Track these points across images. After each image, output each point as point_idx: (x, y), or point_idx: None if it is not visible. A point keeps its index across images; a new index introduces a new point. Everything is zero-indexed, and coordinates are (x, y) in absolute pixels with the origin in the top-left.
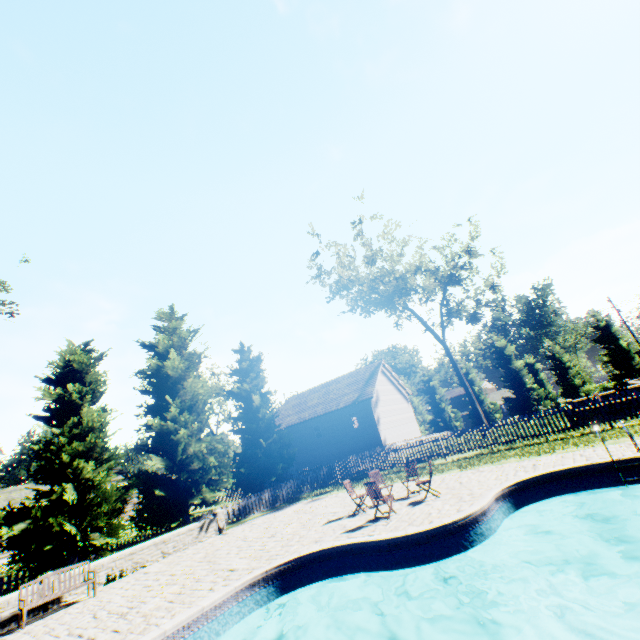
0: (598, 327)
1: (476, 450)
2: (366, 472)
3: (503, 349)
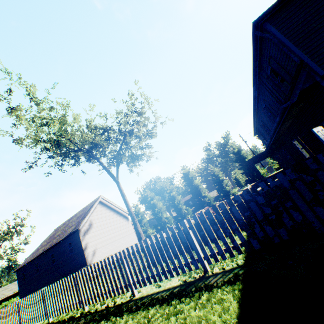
0: (234, 153)
1: (39, 321)
2: None
3: (188, 174)
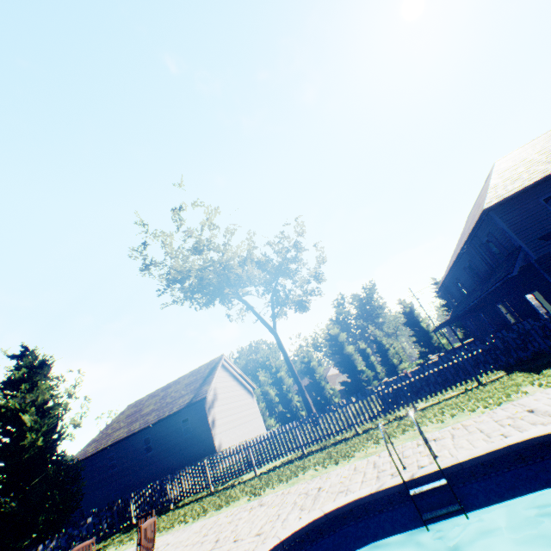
0: (405, 312)
1: (287, 455)
2: (166, 504)
3: (337, 336)
